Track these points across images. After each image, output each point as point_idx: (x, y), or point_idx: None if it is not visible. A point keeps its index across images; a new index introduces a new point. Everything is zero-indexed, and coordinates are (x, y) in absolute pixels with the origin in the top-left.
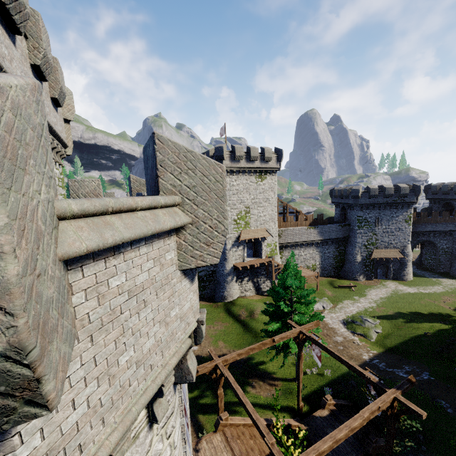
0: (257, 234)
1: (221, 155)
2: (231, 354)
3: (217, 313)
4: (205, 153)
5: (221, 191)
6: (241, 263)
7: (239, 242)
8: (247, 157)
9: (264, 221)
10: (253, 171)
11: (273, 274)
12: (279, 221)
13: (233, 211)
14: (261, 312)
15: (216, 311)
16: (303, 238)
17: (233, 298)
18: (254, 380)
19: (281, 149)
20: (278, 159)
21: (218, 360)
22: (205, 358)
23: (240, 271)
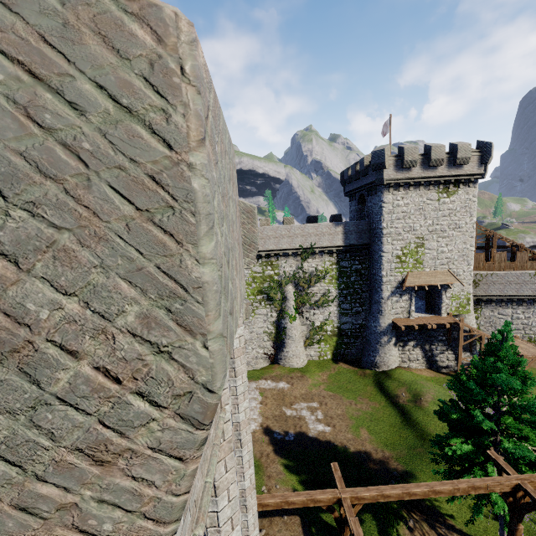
0: (434, 279)
1: (380, 163)
2: (367, 488)
3: (363, 385)
4: (358, 163)
5: (156, 172)
6: (405, 320)
7: (403, 289)
8: (424, 161)
9: (449, 259)
10: (433, 182)
11: (459, 343)
12: (477, 261)
13: (395, 244)
14: (433, 413)
15: (361, 380)
16: (525, 290)
17: (388, 368)
18: (413, 517)
19: (490, 143)
20: (481, 160)
21: (343, 493)
22: (338, 449)
23: (402, 331)
